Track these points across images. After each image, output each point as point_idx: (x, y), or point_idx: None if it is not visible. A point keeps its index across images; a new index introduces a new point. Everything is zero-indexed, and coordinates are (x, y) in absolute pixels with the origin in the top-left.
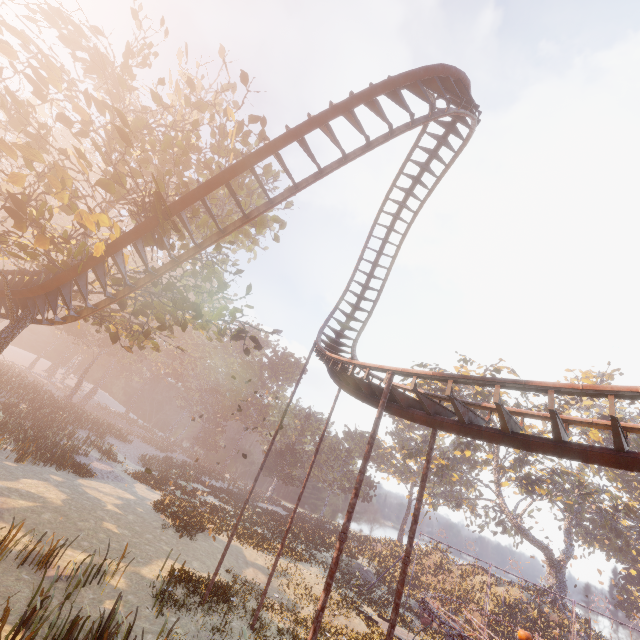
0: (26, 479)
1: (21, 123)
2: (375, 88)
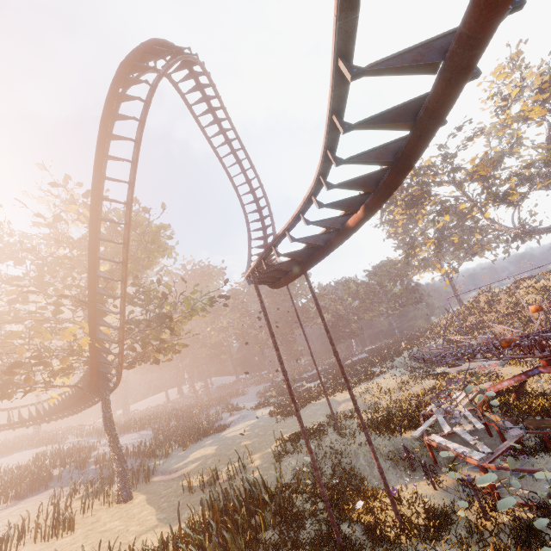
0: (193, 454)
1: (2, 320)
2: (101, 130)
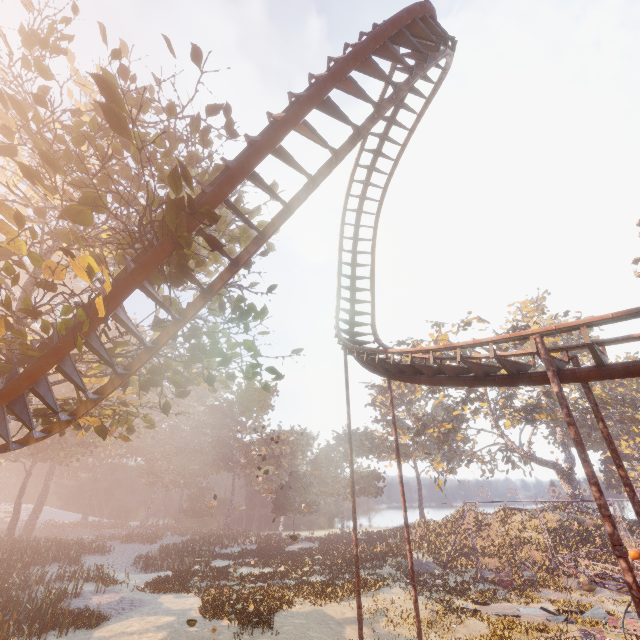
0: None
1: None
2: (386, 27)
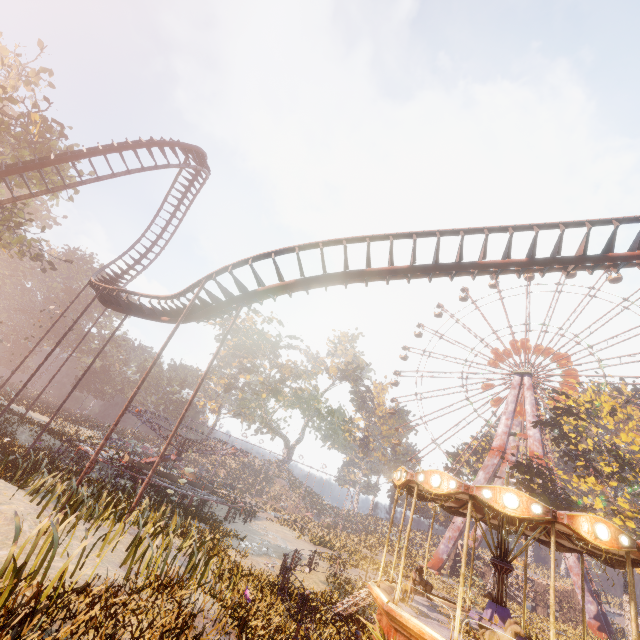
0: None
1: None
2: (120, 148)
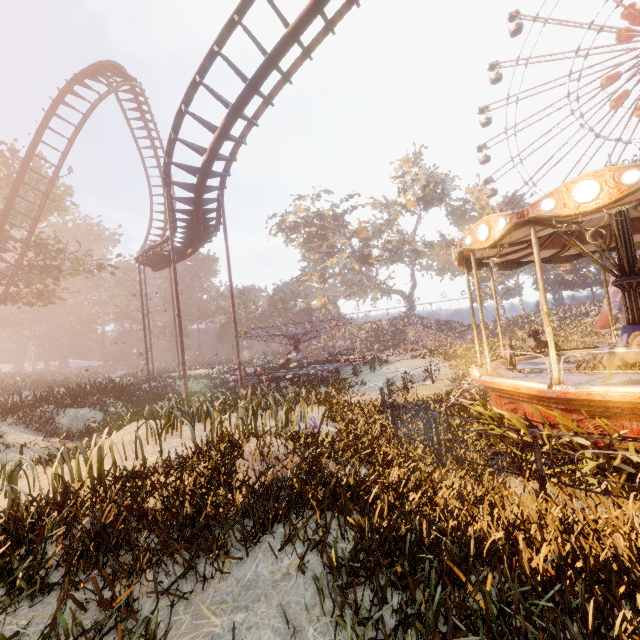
0: None
1: None
2: (44, 123)
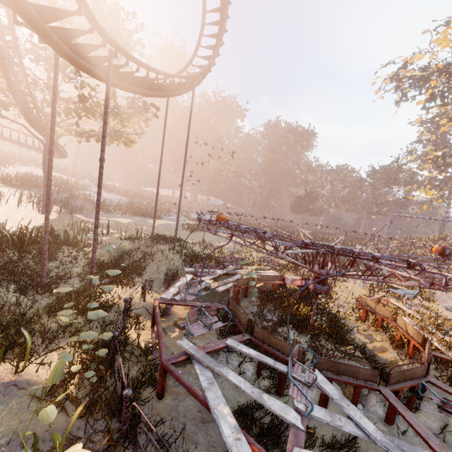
0: (119, 218)
1: None
2: None
